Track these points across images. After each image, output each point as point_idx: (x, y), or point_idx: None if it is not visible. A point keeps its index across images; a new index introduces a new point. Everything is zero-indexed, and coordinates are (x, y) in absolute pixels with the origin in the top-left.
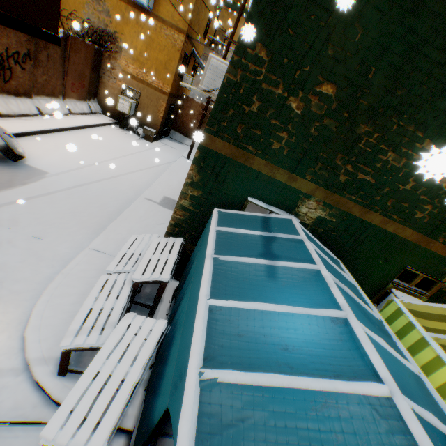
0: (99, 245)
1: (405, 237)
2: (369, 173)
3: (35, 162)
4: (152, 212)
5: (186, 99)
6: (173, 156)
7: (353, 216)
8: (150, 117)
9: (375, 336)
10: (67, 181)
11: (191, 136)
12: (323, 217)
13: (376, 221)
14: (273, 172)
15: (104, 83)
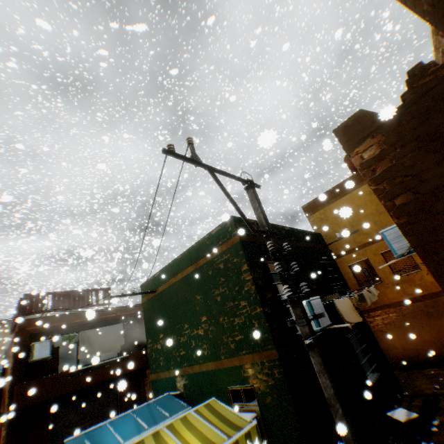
0: None
1: (212, 368)
2: (183, 350)
3: None
4: None
5: None
6: None
7: (191, 373)
8: None
9: (112, 426)
10: None
11: None
12: (185, 383)
13: (198, 368)
14: (165, 374)
15: None
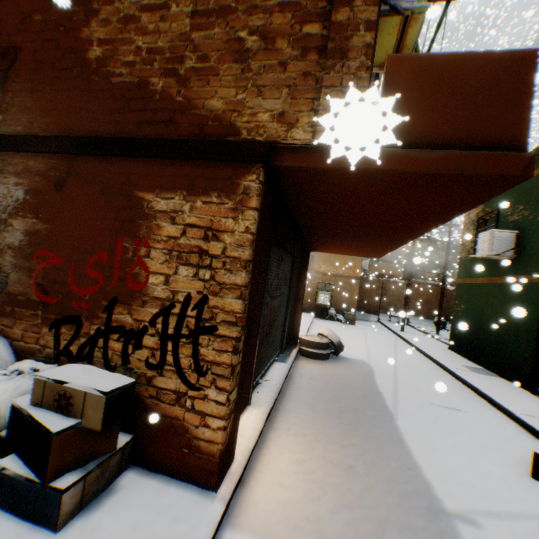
0: (518, 410)
1: None
2: None
3: (343, 354)
4: (484, 379)
5: (360, 279)
6: (386, 332)
7: None
8: (345, 302)
9: None
10: (383, 365)
11: (374, 311)
12: None
13: None
14: None
15: None
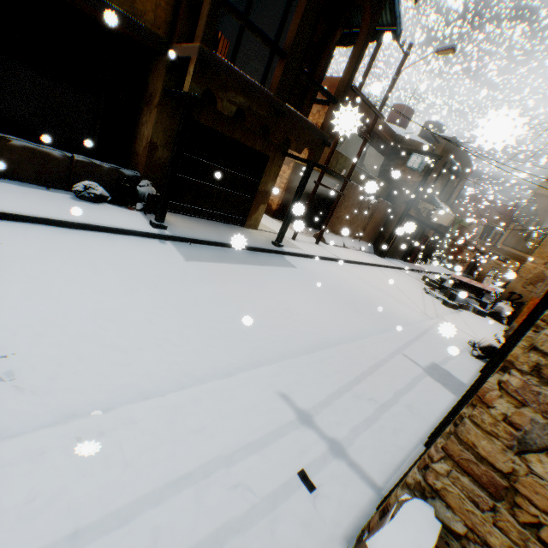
0: None
1: None
2: None
3: None
4: None
5: None
6: None
7: None
8: (501, 279)
9: None
10: None
11: None
12: None
13: None
14: None
15: (481, 265)
